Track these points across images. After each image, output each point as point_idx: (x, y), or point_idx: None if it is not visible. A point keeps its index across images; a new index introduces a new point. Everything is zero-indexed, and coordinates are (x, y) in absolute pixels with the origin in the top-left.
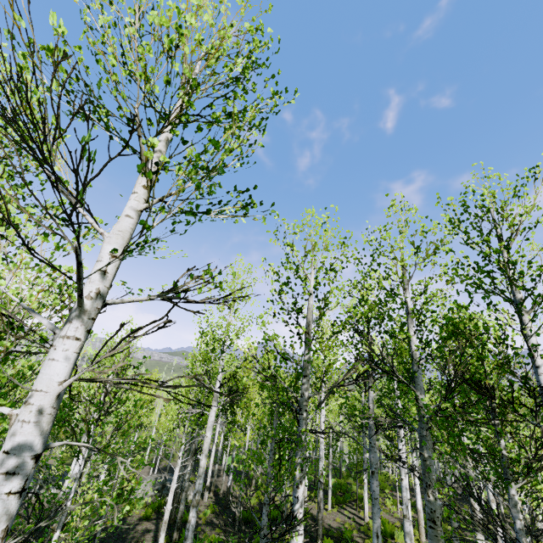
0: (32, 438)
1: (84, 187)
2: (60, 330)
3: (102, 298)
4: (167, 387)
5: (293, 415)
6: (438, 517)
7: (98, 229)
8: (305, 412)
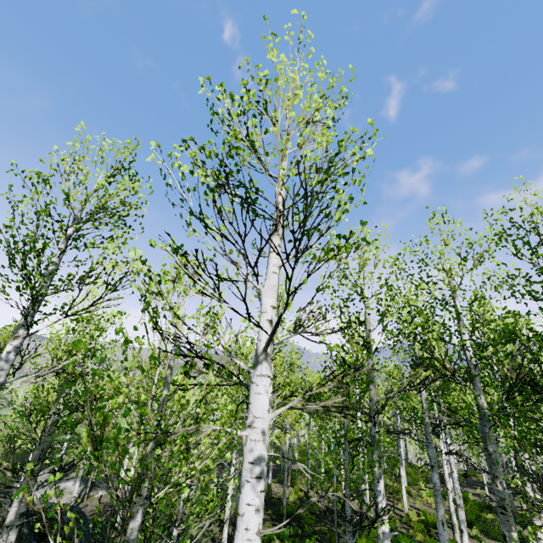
0: (263, 452)
1: (307, 277)
2: (253, 370)
3: (273, 342)
4: (342, 410)
5: (371, 418)
6: (508, 505)
7: (257, 286)
8: (376, 415)
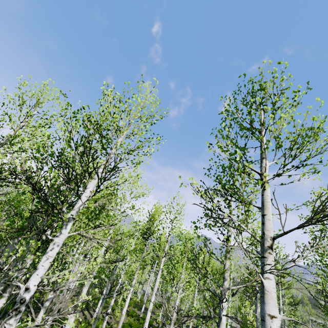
0: None
1: None
2: None
3: None
4: None
5: None
6: None
7: None
8: None
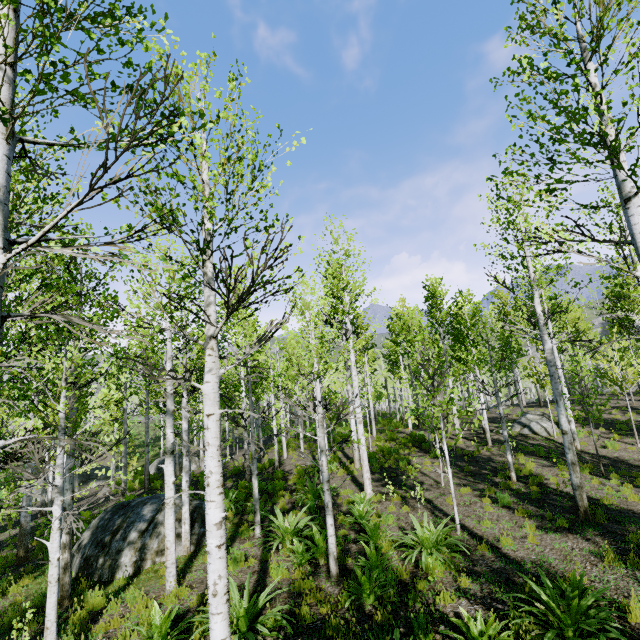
0: None
1: None
2: None
3: None
4: None
5: None
6: None
7: None
8: None
